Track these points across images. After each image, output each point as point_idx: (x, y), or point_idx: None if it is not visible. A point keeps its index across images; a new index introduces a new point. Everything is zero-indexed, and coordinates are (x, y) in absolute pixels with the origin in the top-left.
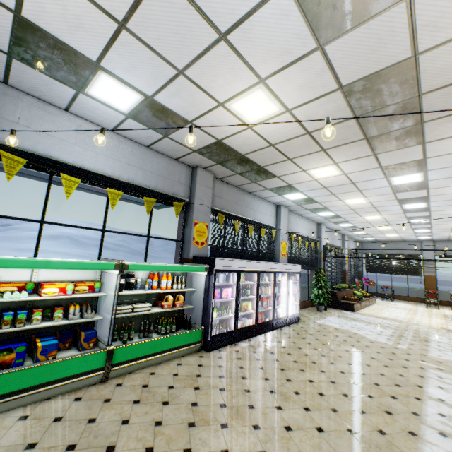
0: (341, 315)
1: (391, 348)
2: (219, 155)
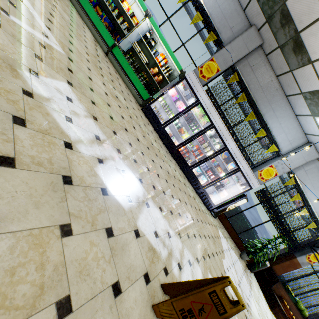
0: (250, 278)
1: (218, 266)
2: (268, 3)
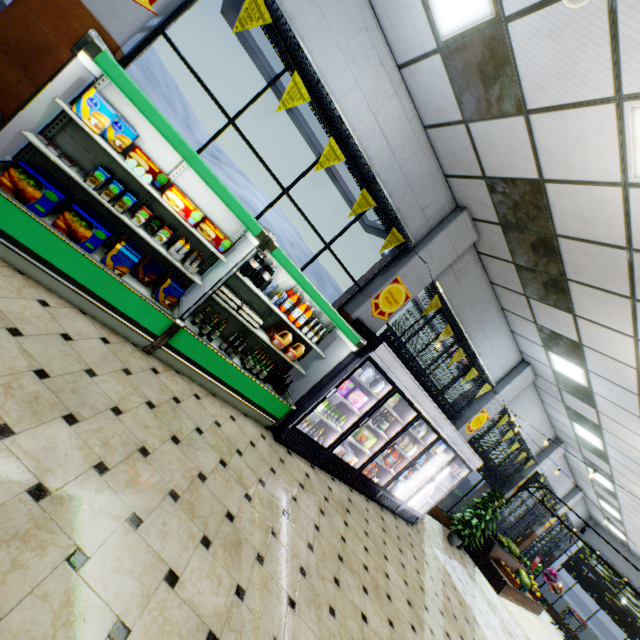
0: (475, 578)
1: None
2: (516, 210)
